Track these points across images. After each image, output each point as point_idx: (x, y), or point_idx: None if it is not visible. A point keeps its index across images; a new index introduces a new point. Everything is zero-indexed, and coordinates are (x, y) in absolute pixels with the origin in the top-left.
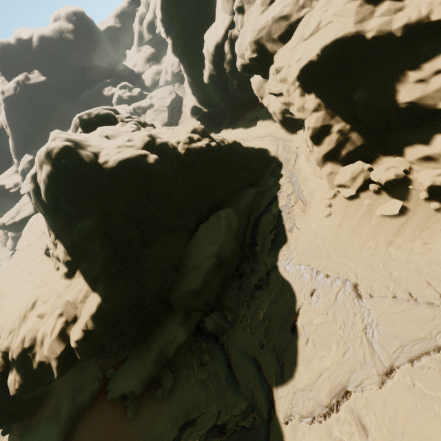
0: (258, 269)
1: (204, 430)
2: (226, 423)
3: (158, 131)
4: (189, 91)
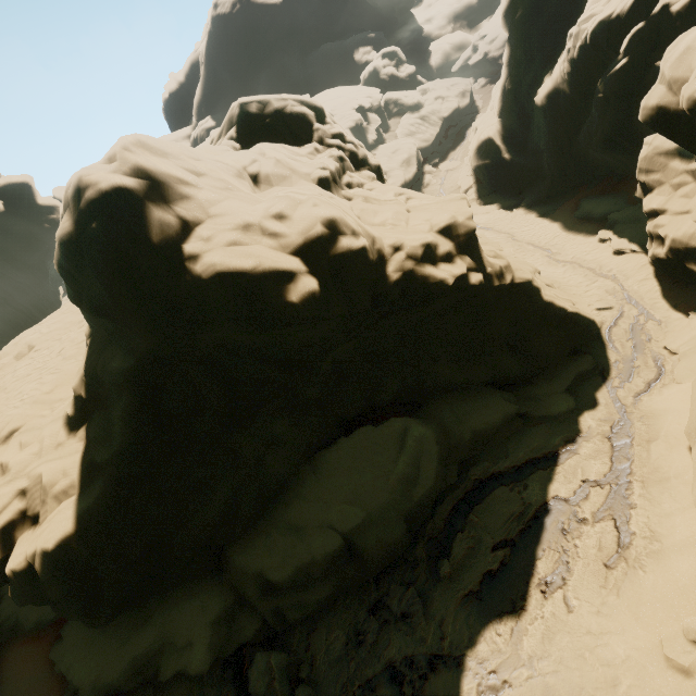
0: (418, 624)
1: None
2: None
3: (378, 192)
4: (495, 106)
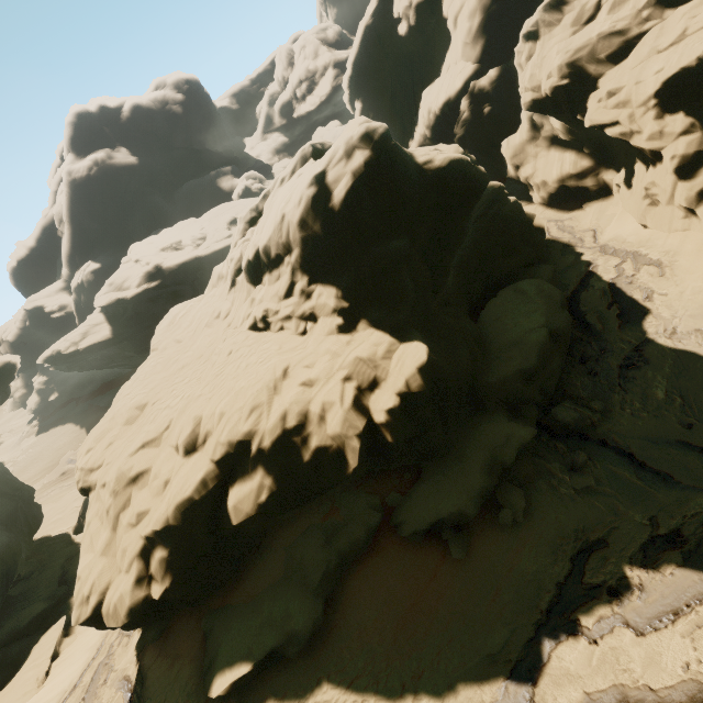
0: (613, 347)
1: (634, 547)
2: (678, 528)
3: None
4: None
